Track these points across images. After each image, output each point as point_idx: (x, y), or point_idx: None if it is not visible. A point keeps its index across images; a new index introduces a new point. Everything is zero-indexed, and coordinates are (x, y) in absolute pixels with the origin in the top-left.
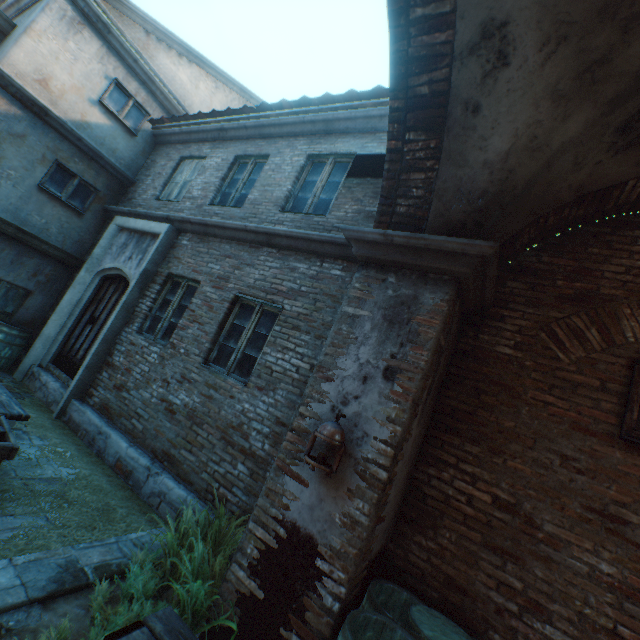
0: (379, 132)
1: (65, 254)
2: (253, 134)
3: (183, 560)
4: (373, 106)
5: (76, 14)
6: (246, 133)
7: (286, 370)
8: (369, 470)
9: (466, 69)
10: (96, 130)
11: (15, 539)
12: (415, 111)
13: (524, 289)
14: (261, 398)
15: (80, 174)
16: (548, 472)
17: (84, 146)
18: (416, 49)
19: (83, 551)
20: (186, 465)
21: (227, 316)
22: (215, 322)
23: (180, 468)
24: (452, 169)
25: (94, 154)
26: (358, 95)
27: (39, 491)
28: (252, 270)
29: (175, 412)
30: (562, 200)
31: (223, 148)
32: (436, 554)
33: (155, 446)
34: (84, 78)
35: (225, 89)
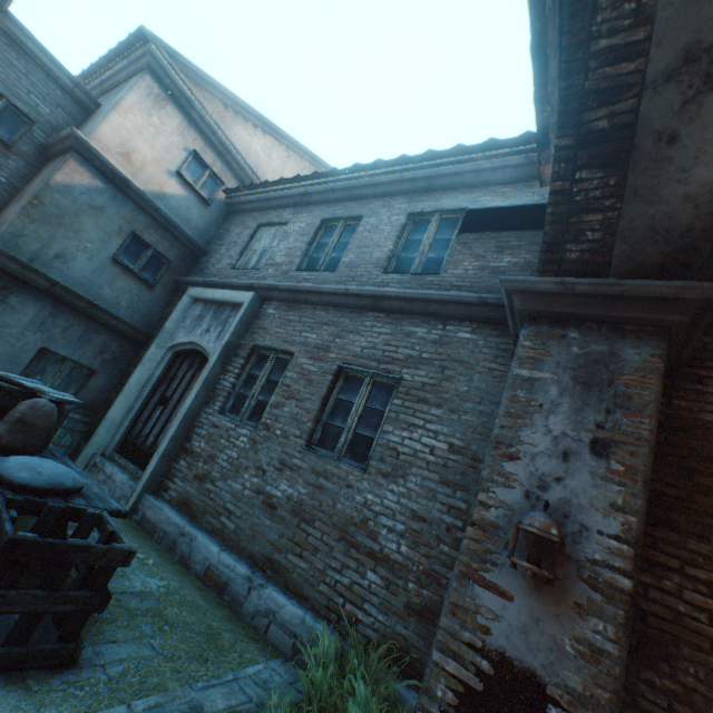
0: (491, 185)
1: (133, 329)
2: (341, 196)
3: (349, 707)
4: (484, 159)
5: (161, 91)
6: (333, 196)
7: (416, 451)
8: (601, 576)
9: (660, 97)
10: (172, 201)
11: (127, 675)
12: (589, 147)
13: None
14: (388, 486)
15: (154, 245)
16: None
17: (160, 217)
18: (595, 82)
19: (203, 692)
20: (296, 574)
21: (330, 390)
22: (317, 397)
23: (288, 578)
24: (640, 206)
25: (169, 224)
26: (467, 149)
27: (134, 609)
28: (357, 337)
29: (275, 506)
30: None
31: (307, 212)
32: (680, 698)
33: (253, 550)
34: (164, 150)
35: (296, 158)
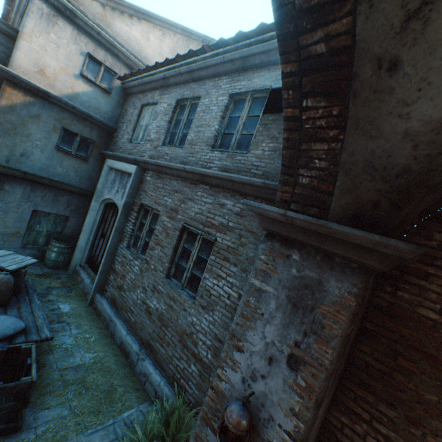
0: None
1: (82, 189)
2: (187, 79)
3: None
4: None
5: (50, 9)
6: (182, 78)
7: (220, 295)
8: None
9: (377, 13)
10: (83, 97)
11: (46, 433)
12: (311, 74)
13: None
14: (204, 315)
15: (80, 132)
16: None
17: (78, 112)
18: None
19: (89, 437)
20: (160, 355)
21: (178, 242)
22: (171, 246)
23: (156, 356)
24: (361, 140)
25: (85, 116)
26: (268, 27)
27: (68, 380)
28: (193, 204)
29: (151, 313)
30: None
31: (167, 94)
32: None
33: (142, 336)
34: (67, 60)
35: (170, 34)
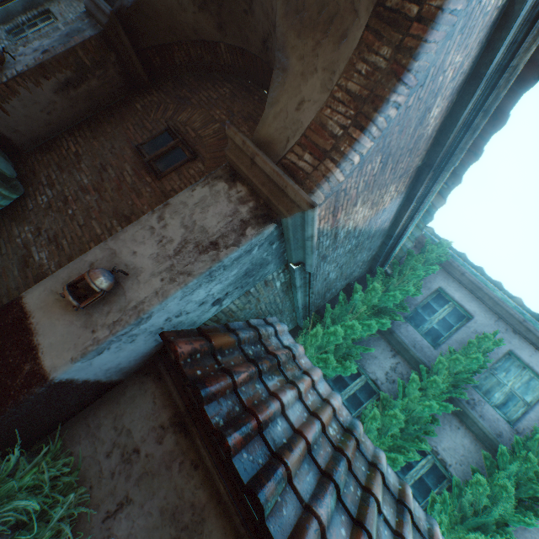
0: None
1: None
2: None
3: None
4: None
5: None
6: None
7: None
8: (3, 78)
9: None
10: None
11: None
12: None
13: (171, 88)
14: None
15: None
16: (103, 150)
17: None
18: None
19: None
20: None
21: None
22: None
23: None
24: None
25: None
26: None
27: None
28: None
29: None
30: (190, 36)
31: None
32: (39, 162)
33: None
34: None
35: None
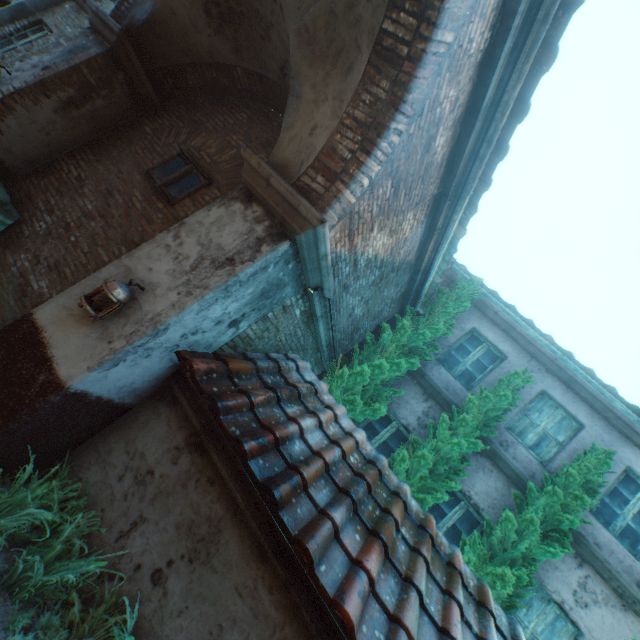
0: None
1: None
2: None
3: None
4: None
5: None
6: None
7: None
8: None
9: None
10: None
11: None
12: None
13: (184, 111)
14: None
15: None
16: (109, 175)
17: None
18: None
19: None
20: None
21: None
22: None
23: None
24: None
25: None
26: None
27: None
28: None
29: None
30: (205, 58)
31: None
32: (35, 186)
33: None
34: None
35: None
